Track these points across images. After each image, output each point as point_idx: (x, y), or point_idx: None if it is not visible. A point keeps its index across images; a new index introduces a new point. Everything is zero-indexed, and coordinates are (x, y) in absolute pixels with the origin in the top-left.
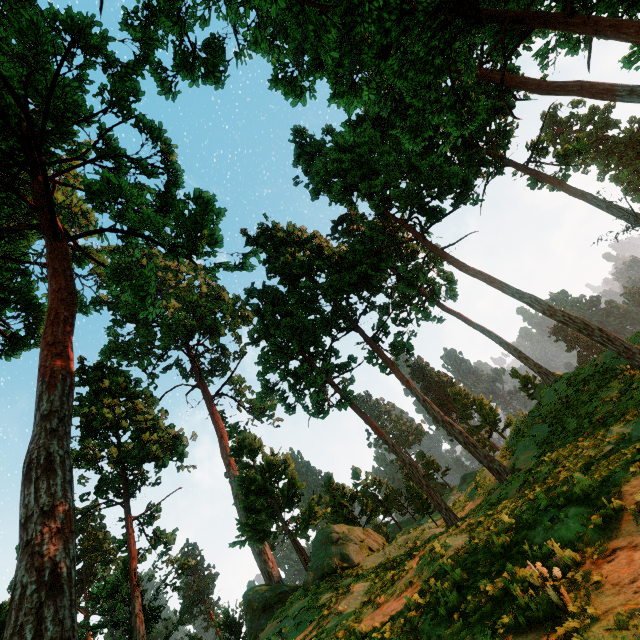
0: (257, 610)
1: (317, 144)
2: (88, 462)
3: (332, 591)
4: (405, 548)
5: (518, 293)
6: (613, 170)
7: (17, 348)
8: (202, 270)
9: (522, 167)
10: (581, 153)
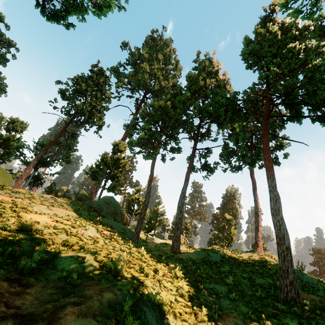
0: (77, 198)
1: (276, 20)
2: (64, 97)
3: (76, 209)
4: (121, 230)
5: (273, 188)
6: None
7: (53, 18)
8: (92, 4)
9: None
10: None
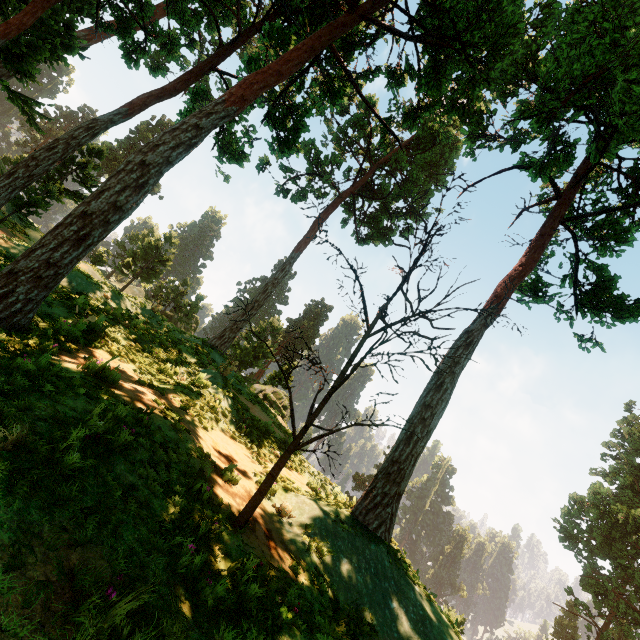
0: None
1: None
2: None
3: None
4: None
5: (201, 112)
6: (609, 481)
7: None
8: None
9: (557, 213)
10: (604, 310)
